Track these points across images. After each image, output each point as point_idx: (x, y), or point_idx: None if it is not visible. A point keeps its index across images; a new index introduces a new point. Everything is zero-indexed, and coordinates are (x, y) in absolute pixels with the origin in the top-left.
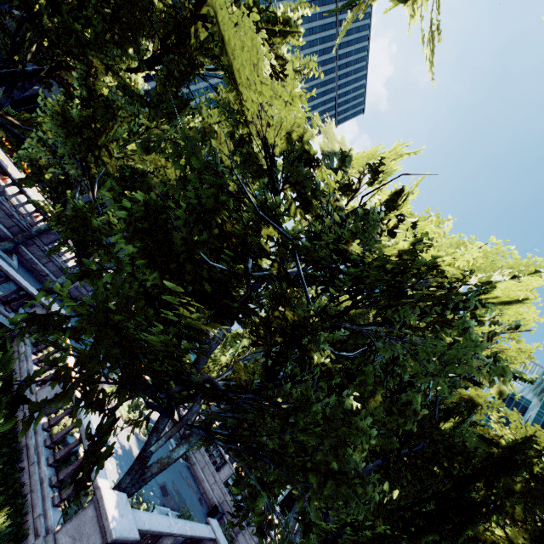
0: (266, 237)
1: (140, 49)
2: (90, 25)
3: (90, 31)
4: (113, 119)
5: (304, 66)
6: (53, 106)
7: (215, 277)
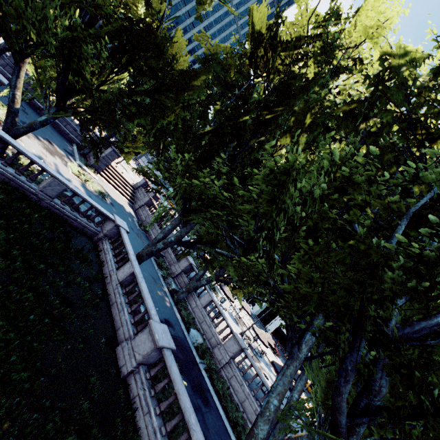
0: None
1: None
2: None
3: None
4: None
5: None
6: None
7: None
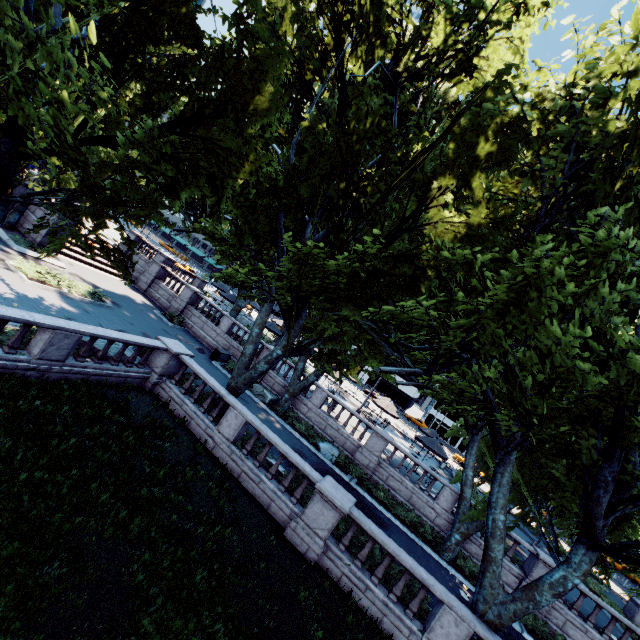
0: None
1: None
2: None
3: None
4: None
5: None
6: None
7: None
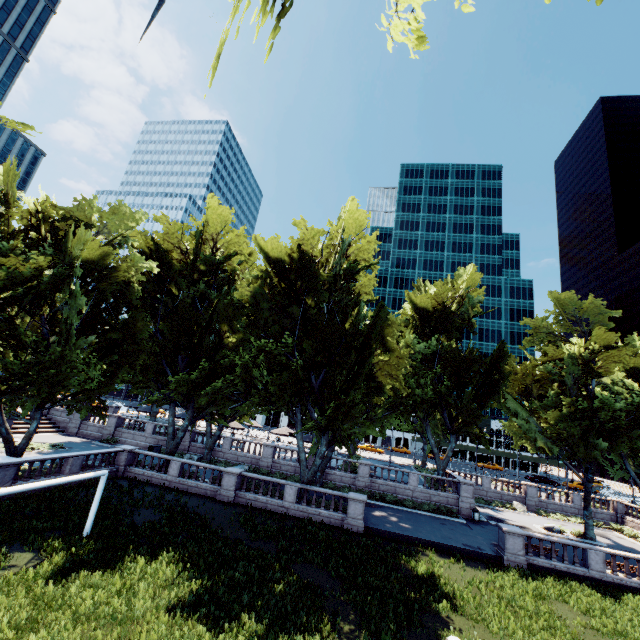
0: None
1: None
2: None
3: None
4: None
5: None
6: None
7: None
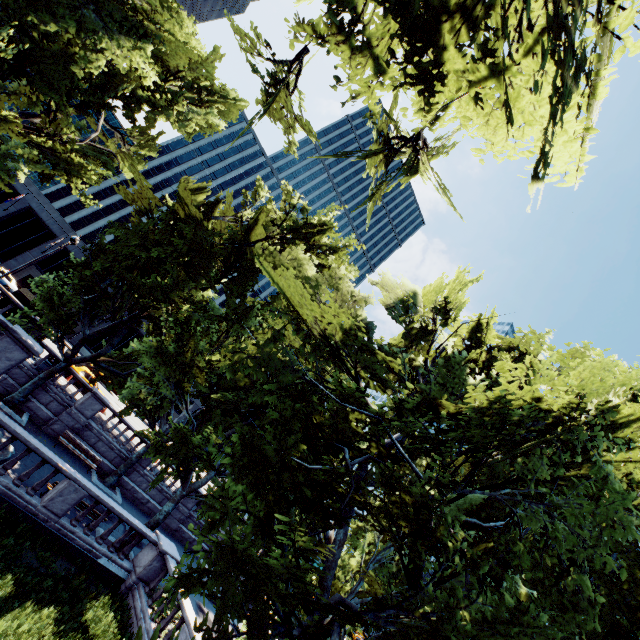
0: (355, 419)
1: (209, 278)
2: (169, 273)
3: (170, 278)
4: (195, 337)
5: (346, 245)
6: (148, 346)
7: (317, 477)
